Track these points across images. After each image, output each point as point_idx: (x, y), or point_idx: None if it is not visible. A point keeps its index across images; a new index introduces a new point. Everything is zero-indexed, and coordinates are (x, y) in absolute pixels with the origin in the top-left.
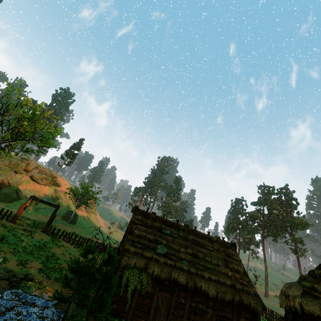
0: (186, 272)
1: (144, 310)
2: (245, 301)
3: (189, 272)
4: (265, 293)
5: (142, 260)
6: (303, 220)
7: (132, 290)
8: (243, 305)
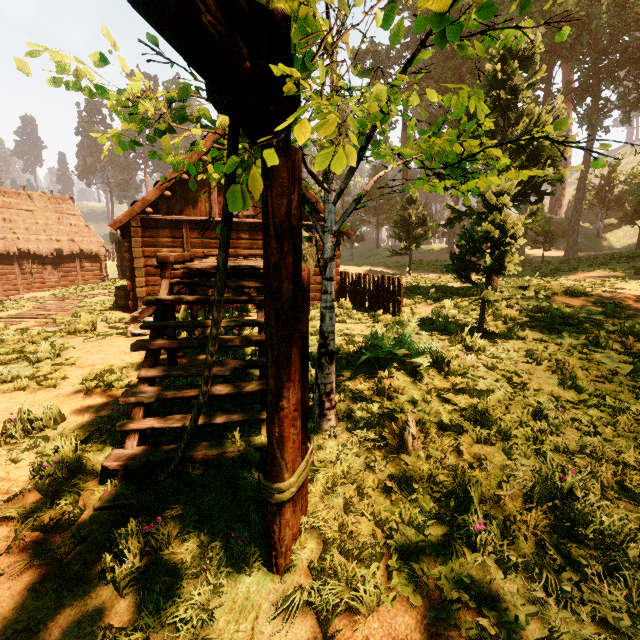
0: (2, 240)
1: None
2: (86, 249)
3: (7, 240)
4: None
5: None
6: None
7: None
8: (86, 254)
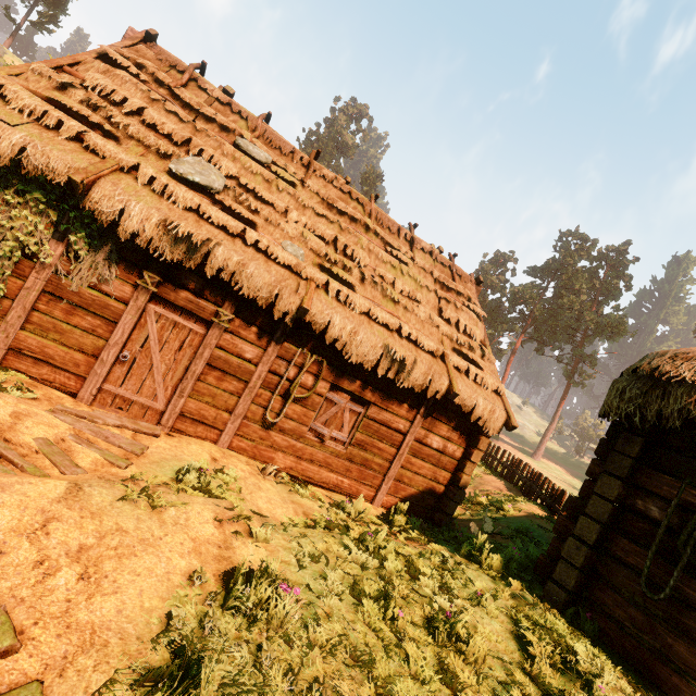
0: (283, 270)
1: (75, 345)
2: (461, 397)
3: (298, 277)
4: None
5: (71, 155)
6: (620, 322)
7: (11, 262)
8: (450, 408)
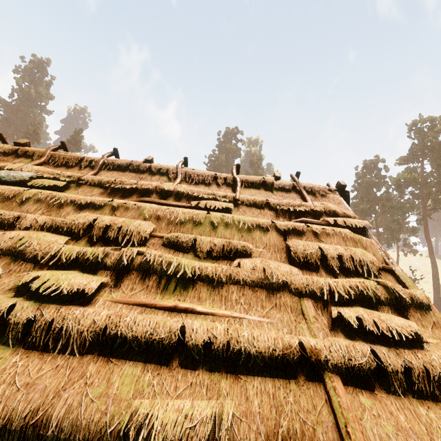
0: None
1: None
2: None
3: None
4: (434, 303)
5: None
6: None
7: None
8: None
